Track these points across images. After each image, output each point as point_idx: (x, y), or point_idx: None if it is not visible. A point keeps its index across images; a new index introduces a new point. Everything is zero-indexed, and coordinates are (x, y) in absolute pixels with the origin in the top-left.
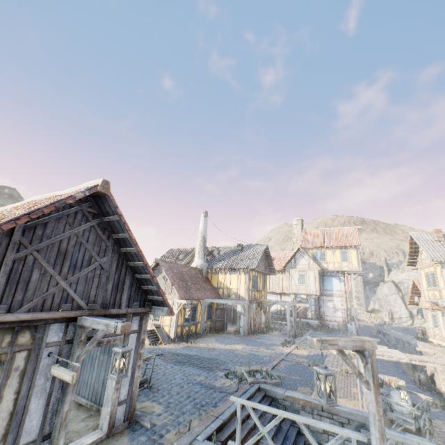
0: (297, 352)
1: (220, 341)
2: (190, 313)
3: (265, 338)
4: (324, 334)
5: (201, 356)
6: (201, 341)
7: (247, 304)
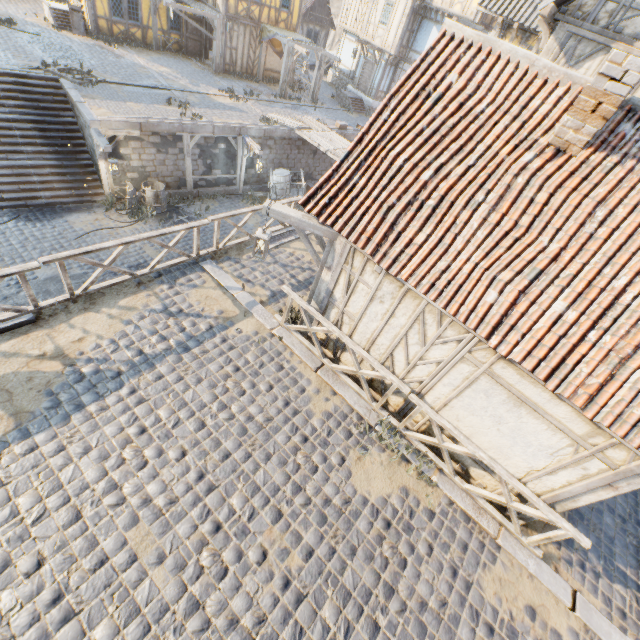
0: (219, 99)
1: (160, 60)
2: (123, 5)
3: (236, 83)
4: (349, 117)
5: (80, 53)
6: (135, 51)
7: (223, 21)
